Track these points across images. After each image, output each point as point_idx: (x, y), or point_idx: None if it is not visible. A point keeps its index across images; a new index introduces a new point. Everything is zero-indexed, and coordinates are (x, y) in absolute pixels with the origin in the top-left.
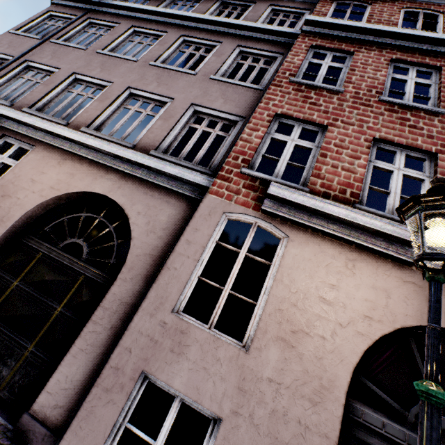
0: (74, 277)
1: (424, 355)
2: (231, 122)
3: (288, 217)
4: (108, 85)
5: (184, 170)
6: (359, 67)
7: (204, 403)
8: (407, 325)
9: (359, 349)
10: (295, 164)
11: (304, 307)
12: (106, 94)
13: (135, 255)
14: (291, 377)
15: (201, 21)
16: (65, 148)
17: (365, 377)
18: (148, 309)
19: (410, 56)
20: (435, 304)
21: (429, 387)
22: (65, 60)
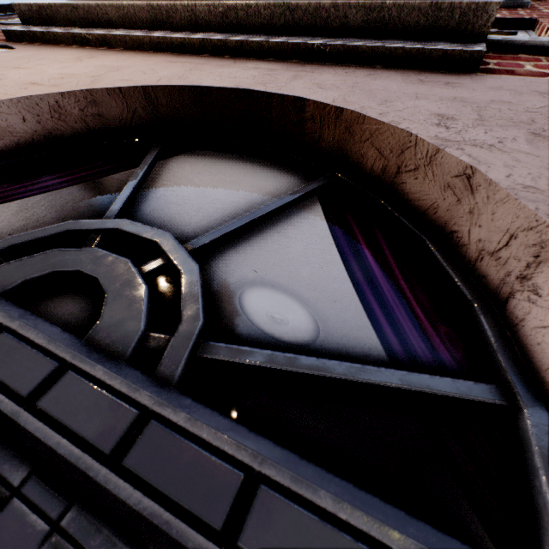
0: None
1: (169, 175)
2: None
3: (32, 30)
4: None
5: None
6: None
7: None
8: (112, 86)
9: None
10: None
11: None
12: None
13: None
14: None
15: None
16: None
17: None
18: None
19: None
20: None
21: None
22: None
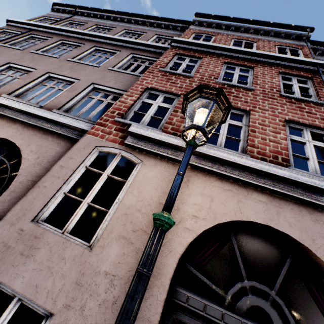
0: None
1: (241, 247)
2: (120, 95)
3: (143, 148)
4: (34, 70)
5: (73, 120)
6: (204, 65)
7: (40, 300)
8: (224, 221)
9: (186, 241)
10: (156, 117)
11: (146, 211)
12: (30, 75)
13: (19, 182)
14: (126, 269)
15: (108, 39)
16: None
17: (195, 268)
18: (10, 219)
19: (236, 61)
20: (184, 158)
21: (156, 213)
22: (5, 55)
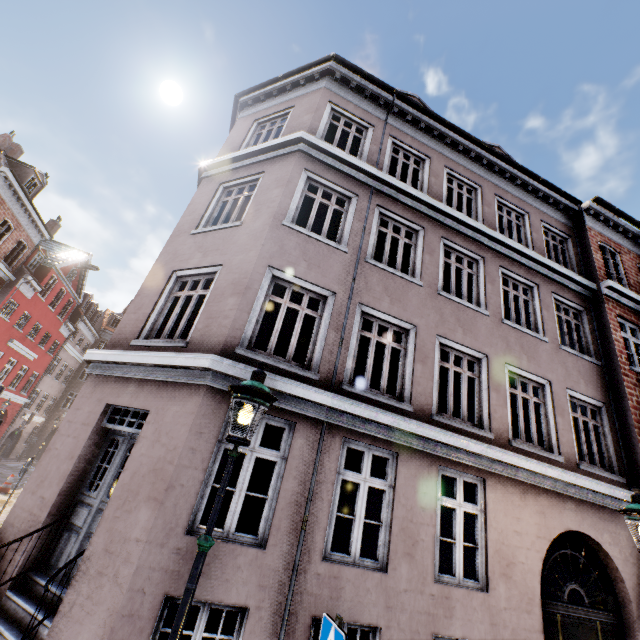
0: (592, 626)
1: None
2: (593, 406)
3: None
4: (481, 357)
5: (626, 491)
6: None
7: None
8: None
9: None
10: None
11: None
12: (494, 377)
13: (631, 589)
14: None
15: (512, 249)
16: (521, 479)
17: None
18: None
19: None
20: None
21: None
22: (412, 308)
